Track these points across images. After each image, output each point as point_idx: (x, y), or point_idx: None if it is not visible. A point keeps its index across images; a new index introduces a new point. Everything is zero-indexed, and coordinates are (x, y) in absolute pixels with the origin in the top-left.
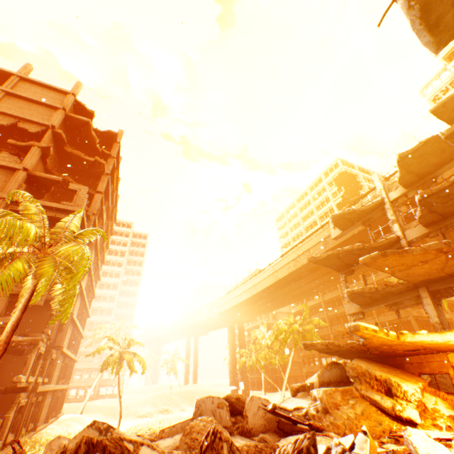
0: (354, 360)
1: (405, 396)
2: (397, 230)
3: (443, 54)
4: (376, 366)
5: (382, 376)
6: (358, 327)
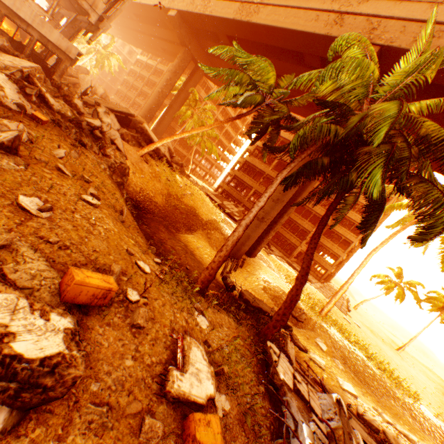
0: None
1: None
2: None
3: None
4: None
5: None
6: None
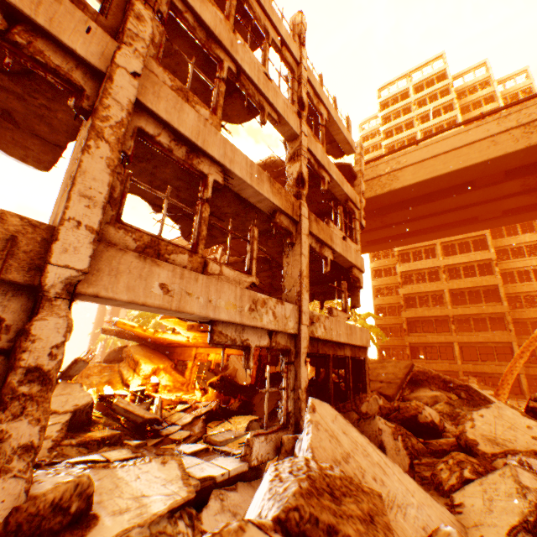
0: (132, 346)
1: (139, 372)
2: (220, 253)
3: (382, 99)
4: (145, 352)
5: (138, 358)
6: (117, 322)
